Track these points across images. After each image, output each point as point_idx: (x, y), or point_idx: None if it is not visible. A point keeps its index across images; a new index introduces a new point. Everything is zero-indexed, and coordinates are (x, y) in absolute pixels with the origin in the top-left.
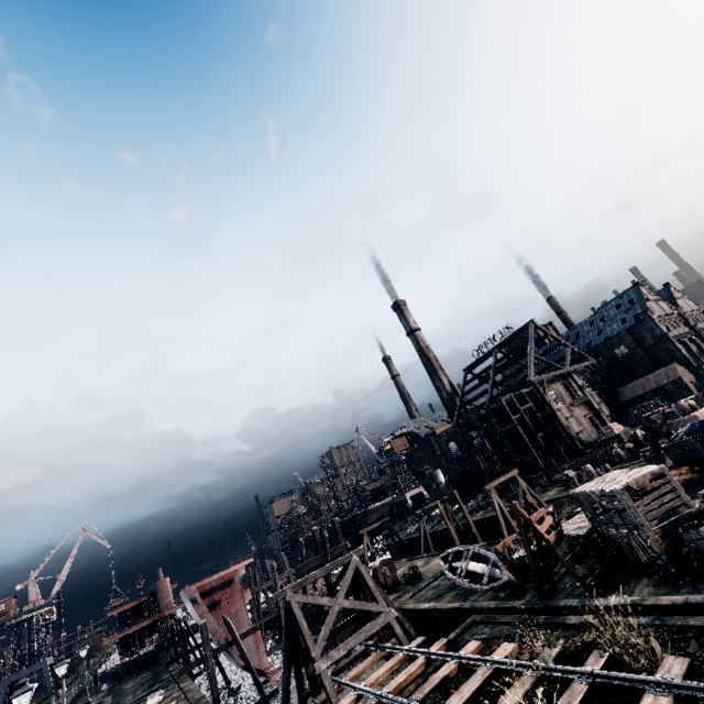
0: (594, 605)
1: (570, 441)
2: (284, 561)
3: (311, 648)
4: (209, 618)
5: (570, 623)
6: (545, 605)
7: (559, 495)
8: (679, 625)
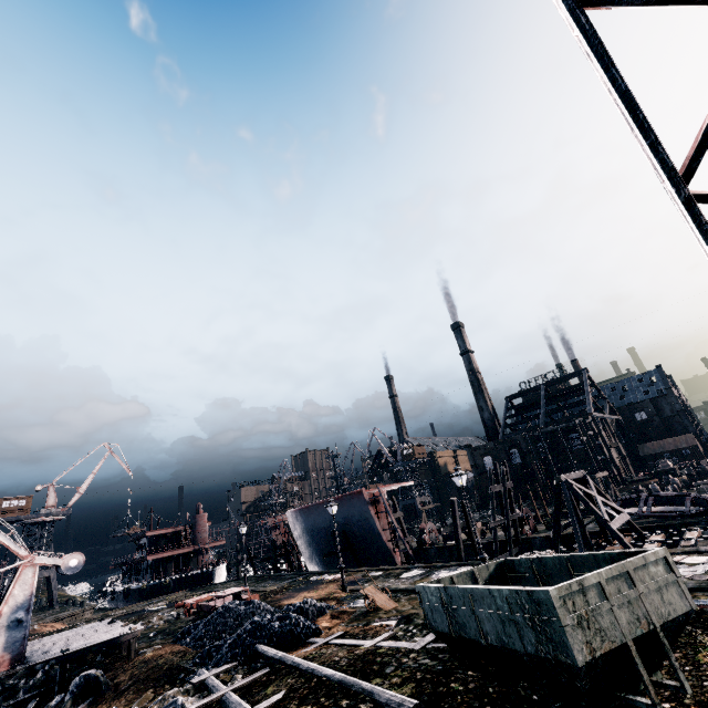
0: None
1: (616, 471)
2: (395, 504)
3: (601, 515)
4: (391, 517)
5: None
6: None
7: None
8: None
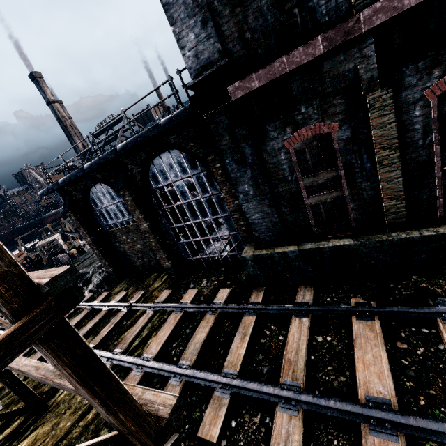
0: None
1: None
2: None
3: None
4: None
5: None
6: None
7: None
8: None
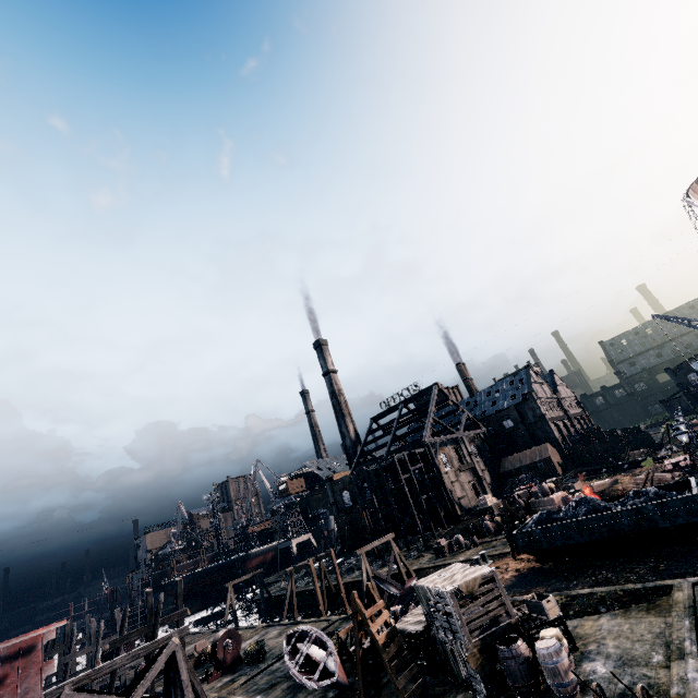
0: None
1: (451, 506)
2: (116, 621)
3: None
4: None
5: None
6: None
7: (428, 564)
8: None
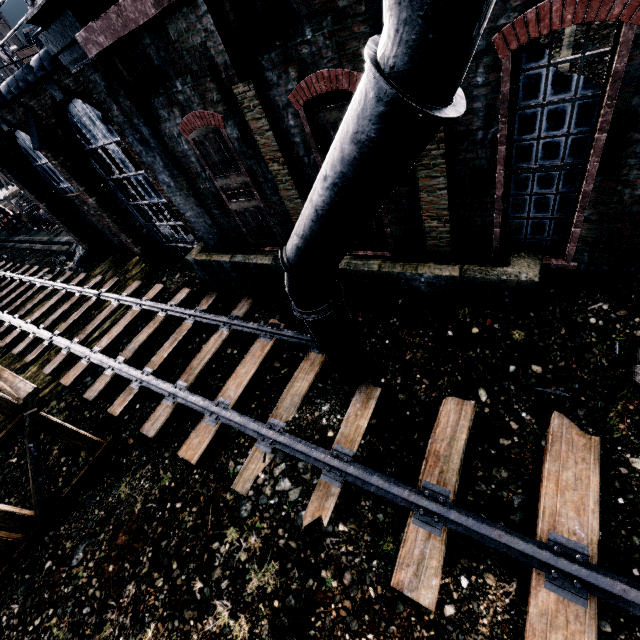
0: (14, 240)
1: None
2: None
3: None
4: None
5: (8, 247)
6: (7, 240)
7: None
8: (21, 248)
